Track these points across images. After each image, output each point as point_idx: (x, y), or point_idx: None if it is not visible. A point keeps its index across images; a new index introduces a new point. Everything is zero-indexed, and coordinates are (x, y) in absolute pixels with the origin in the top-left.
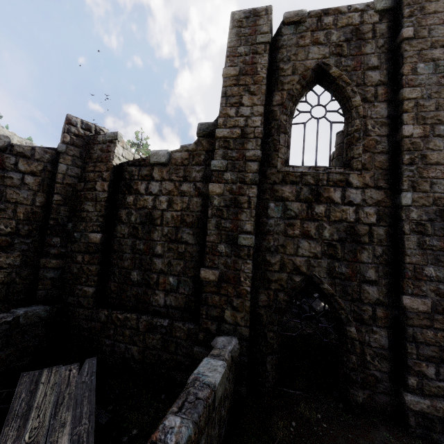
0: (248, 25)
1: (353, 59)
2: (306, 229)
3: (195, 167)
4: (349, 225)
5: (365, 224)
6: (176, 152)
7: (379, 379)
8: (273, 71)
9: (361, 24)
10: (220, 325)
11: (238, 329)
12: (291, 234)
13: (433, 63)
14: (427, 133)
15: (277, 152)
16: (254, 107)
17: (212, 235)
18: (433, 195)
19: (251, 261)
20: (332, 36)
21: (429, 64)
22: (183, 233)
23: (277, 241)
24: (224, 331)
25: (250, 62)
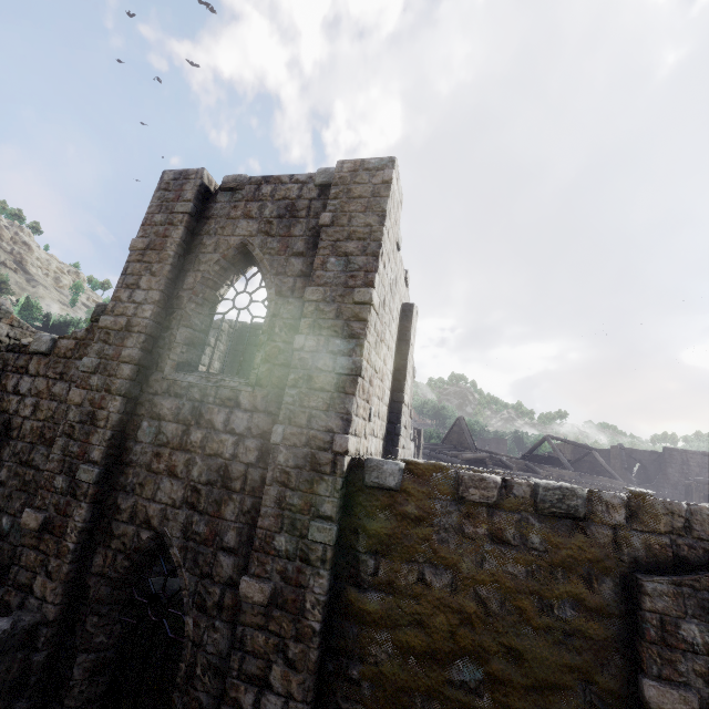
0: (174, 189)
1: (280, 240)
2: (173, 464)
3: (77, 362)
4: (223, 462)
5: (242, 463)
6: (63, 340)
7: (204, 706)
8: (195, 245)
9: (297, 199)
10: (26, 598)
11: (43, 607)
12: (155, 468)
13: (345, 258)
14: (319, 347)
15: (170, 352)
16: (149, 292)
17: (54, 461)
18: (308, 432)
19: (86, 505)
20: (266, 210)
21: (340, 260)
22: (37, 453)
23: (136, 476)
24: (24, 609)
25: (162, 234)
